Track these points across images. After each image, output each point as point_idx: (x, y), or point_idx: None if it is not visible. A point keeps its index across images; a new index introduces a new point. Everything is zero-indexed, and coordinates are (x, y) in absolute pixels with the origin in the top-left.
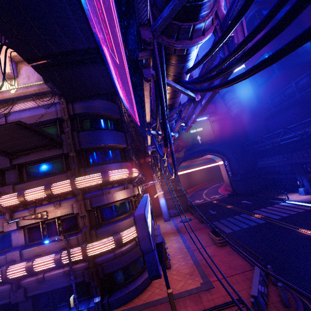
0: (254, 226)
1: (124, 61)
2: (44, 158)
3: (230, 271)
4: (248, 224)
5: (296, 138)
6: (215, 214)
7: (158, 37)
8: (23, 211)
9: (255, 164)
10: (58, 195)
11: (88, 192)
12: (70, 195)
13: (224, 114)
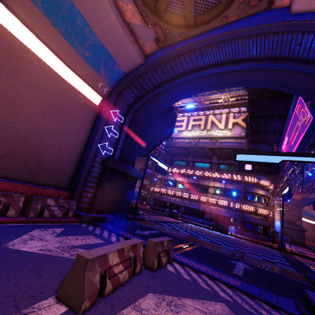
0: None
1: (295, 147)
2: (230, 163)
3: None
4: None
5: None
6: None
7: (308, 148)
8: (217, 181)
9: None
10: (233, 180)
11: (246, 184)
12: (238, 182)
13: None
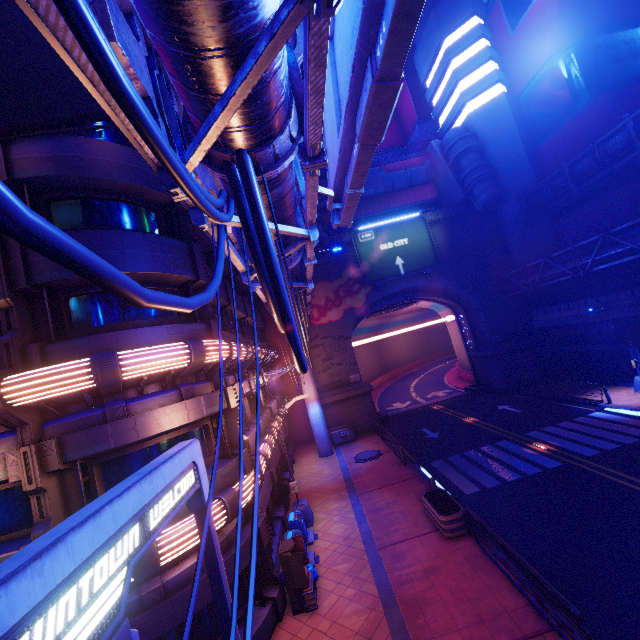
0: (535, 477)
1: None
2: None
3: (480, 635)
4: (518, 470)
5: (636, 255)
6: (438, 438)
7: None
8: None
9: (528, 322)
10: None
11: (57, 416)
12: (3, 426)
13: (459, 206)
